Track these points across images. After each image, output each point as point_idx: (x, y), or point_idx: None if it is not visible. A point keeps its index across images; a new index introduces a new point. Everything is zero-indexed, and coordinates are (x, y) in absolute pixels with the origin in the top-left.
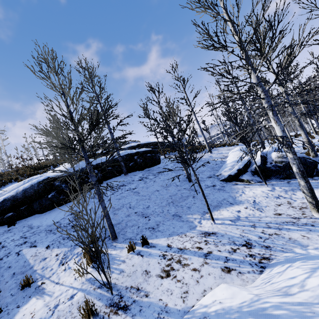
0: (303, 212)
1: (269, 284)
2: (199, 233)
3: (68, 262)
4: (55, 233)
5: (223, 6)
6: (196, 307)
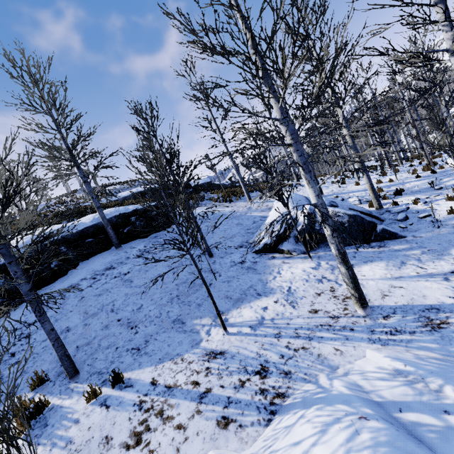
0: (346, 306)
1: (268, 453)
2: (202, 353)
3: None
4: None
5: None
6: None
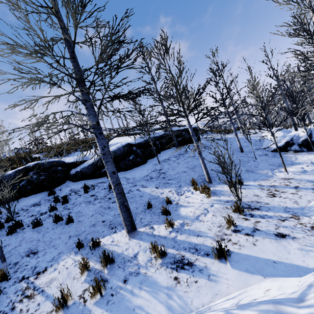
0: None
1: None
2: (279, 178)
3: (184, 194)
4: (153, 181)
5: (309, 0)
6: (310, 205)
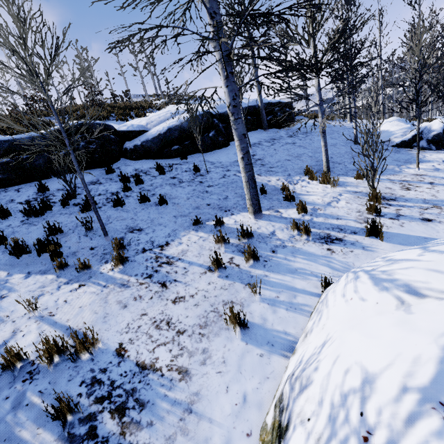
0: None
1: None
2: (409, 174)
3: (299, 184)
4: None
5: None
6: None
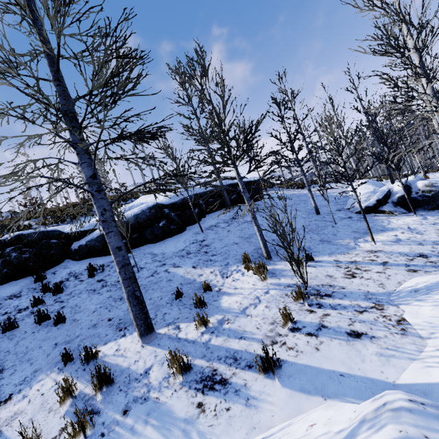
0: None
1: None
2: (363, 251)
3: (232, 276)
4: (190, 257)
5: (398, 5)
6: (399, 289)
